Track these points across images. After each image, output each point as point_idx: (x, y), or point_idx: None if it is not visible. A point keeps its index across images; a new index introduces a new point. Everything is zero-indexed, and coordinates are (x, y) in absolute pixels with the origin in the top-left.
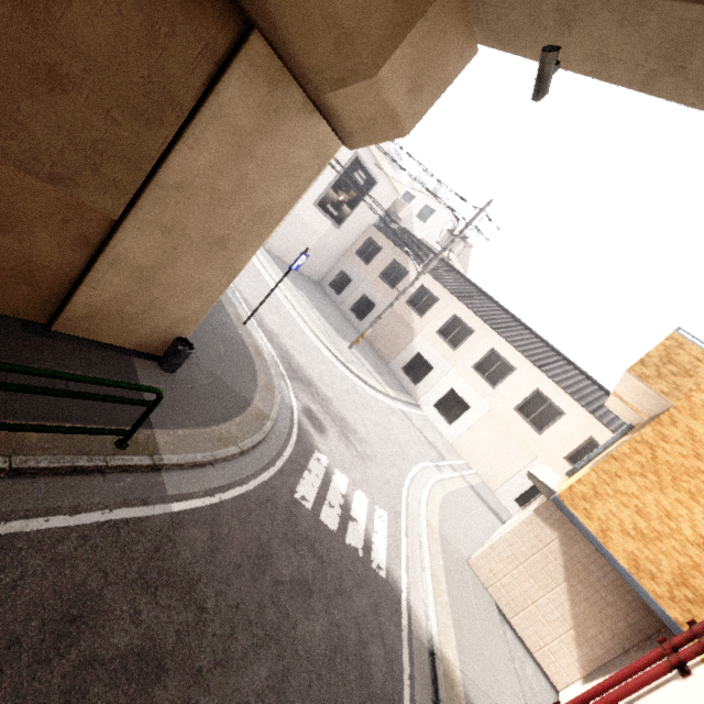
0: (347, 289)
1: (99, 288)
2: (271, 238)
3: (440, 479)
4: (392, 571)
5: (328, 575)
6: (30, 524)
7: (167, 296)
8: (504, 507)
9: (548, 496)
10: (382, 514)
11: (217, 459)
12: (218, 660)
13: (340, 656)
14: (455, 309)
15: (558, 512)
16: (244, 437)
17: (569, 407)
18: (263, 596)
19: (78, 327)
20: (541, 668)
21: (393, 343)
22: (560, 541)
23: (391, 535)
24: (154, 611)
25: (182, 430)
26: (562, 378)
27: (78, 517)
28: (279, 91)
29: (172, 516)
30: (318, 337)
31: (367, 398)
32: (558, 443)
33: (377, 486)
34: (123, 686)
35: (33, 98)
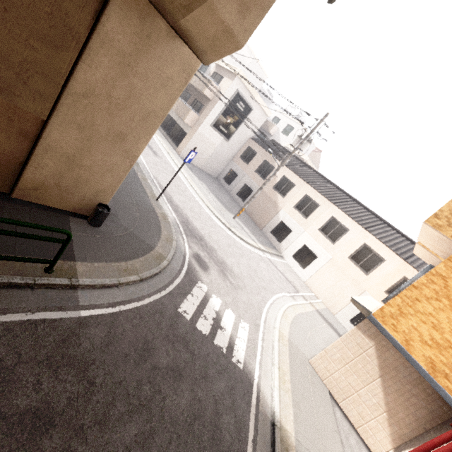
0: (234, 181)
1: (40, 168)
2: (183, 149)
3: (293, 304)
4: (248, 364)
5: (196, 365)
6: None
7: (88, 174)
8: (342, 325)
9: (366, 315)
10: (245, 325)
11: (121, 283)
12: (98, 420)
13: (198, 422)
14: (306, 191)
15: (374, 326)
16: (145, 270)
17: (388, 256)
18: (142, 377)
19: (30, 195)
20: (363, 439)
21: (264, 215)
22: (376, 348)
23: (250, 340)
24: (53, 382)
25: (97, 263)
26: (383, 236)
27: (7, 316)
28: (148, 22)
29: (80, 319)
30: (211, 210)
31: (244, 250)
32: (380, 281)
33: (244, 307)
34: (17, 435)
35: None
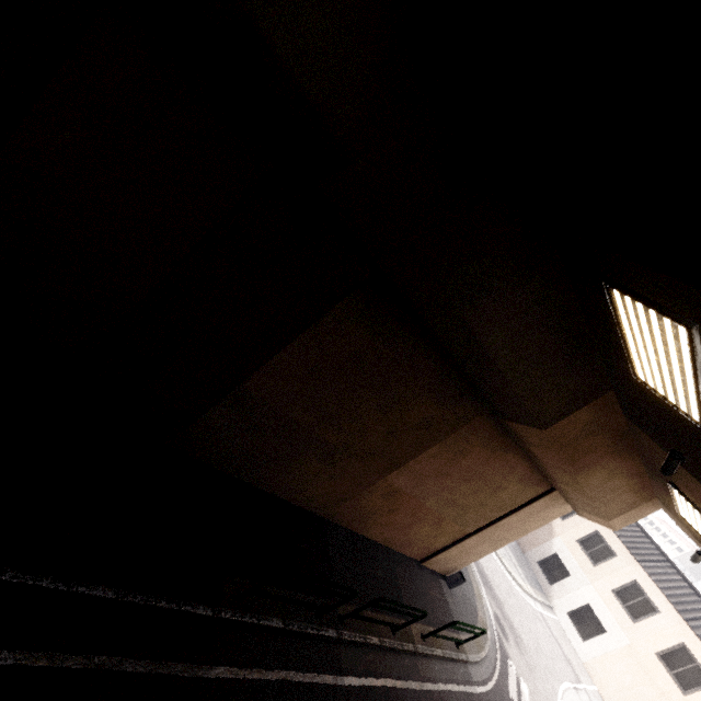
0: None
1: (447, 553)
2: None
3: None
4: None
5: None
6: (452, 686)
7: (466, 555)
8: None
9: None
10: None
11: (480, 659)
12: None
13: None
14: (598, 526)
15: None
16: (483, 642)
17: None
18: None
19: (429, 564)
20: None
21: (531, 534)
22: None
23: None
24: None
25: (465, 635)
26: None
27: (459, 687)
28: (555, 501)
29: (477, 695)
30: None
31: (519, 599)
32: None
33: (543, 700)
34: None
35: (474, 509)
